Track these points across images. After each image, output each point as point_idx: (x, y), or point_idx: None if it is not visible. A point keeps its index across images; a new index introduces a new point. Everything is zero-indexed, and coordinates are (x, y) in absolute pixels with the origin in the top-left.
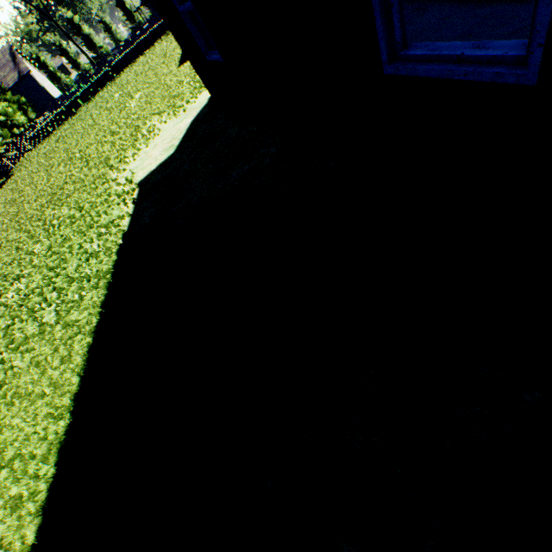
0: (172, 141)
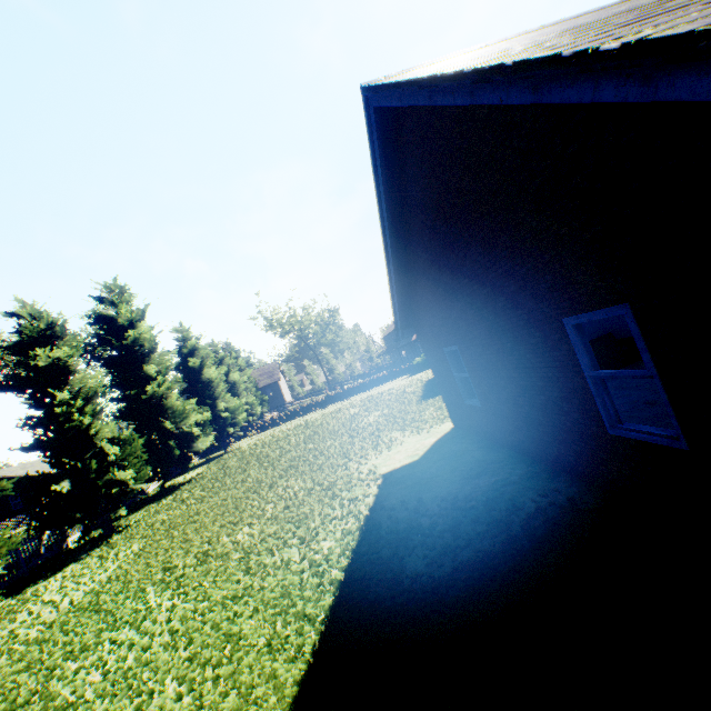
0: (416, 450)
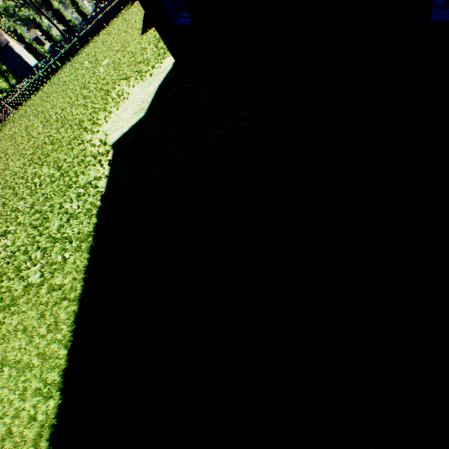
0: (142, 104)
